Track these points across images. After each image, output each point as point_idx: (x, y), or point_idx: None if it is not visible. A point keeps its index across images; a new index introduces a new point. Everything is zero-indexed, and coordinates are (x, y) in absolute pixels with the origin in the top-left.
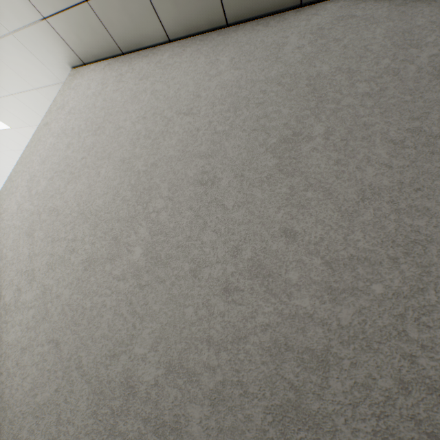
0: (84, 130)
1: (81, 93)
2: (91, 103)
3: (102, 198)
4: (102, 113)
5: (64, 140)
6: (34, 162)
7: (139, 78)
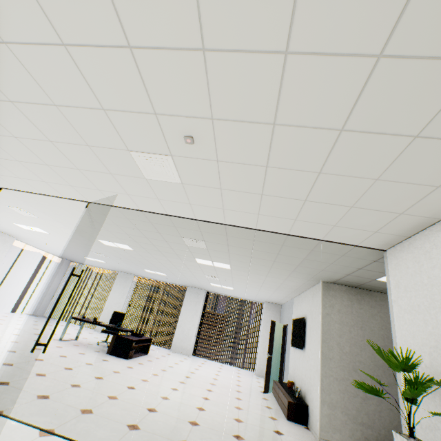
0: (354, 325)
1: (339, 301)
2: (349, 310)
3: (381, 360)
4: (358, 318)
5: (345, 327)
6: (334, 335)
7: (369, 306)
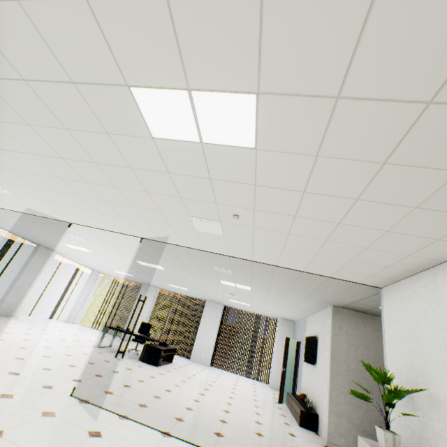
0: (359, 346)
1: (347, 324)
2: (355, 332)
3: None
4: (364, 340)
5: (352, 347)
6: (341, 353)
7: (374, 329)
